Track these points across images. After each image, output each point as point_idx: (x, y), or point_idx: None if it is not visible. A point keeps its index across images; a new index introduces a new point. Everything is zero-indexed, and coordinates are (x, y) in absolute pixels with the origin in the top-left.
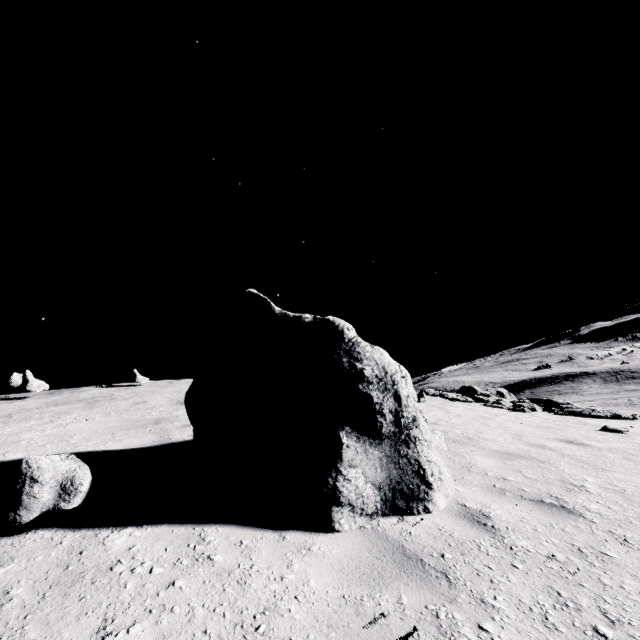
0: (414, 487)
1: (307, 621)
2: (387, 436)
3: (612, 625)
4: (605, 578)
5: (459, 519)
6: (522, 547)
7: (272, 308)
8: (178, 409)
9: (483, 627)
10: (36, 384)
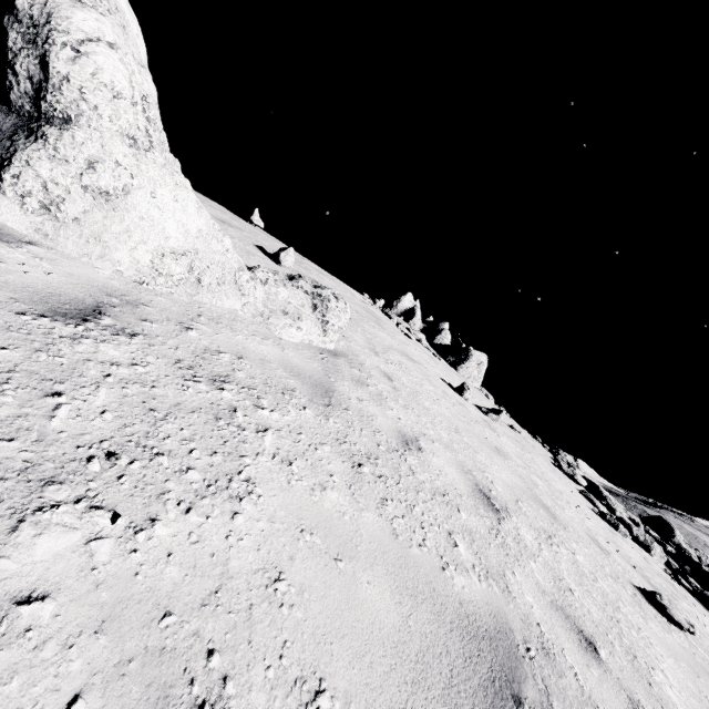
0: None
1: None
2: (19, 112)
3: None
4: None
5: None
6: None
7: None
8: None
9: None
10: None
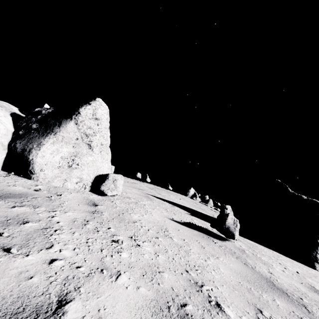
0: None
1: None
2: None
3: None
4: None
5: None
6: None
7: (288, 189)
8: (200, 206)
9: None
10: (148, 179)
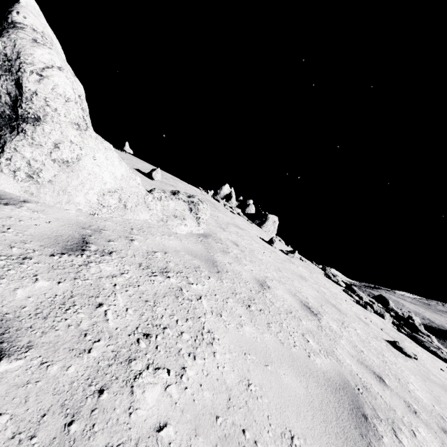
0: None
1: None
2: (1, 115)
3: None
4: None
5: None
6: None
7: (18, 3)
8: None
9: None
10: None
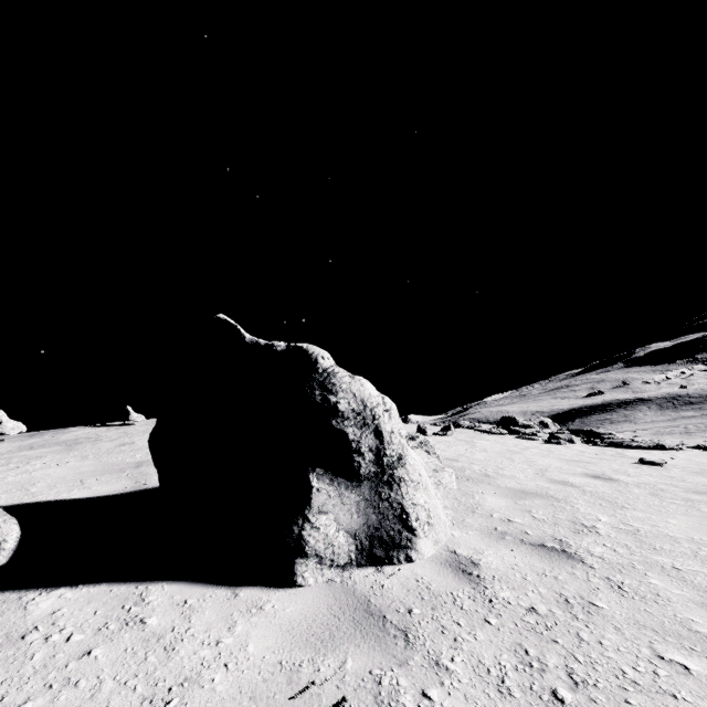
0: (395, 534)
1: (228, 693)
2: (367, 477)
3: (574, 687)
4: (584, 632)
5: (443, 568)
6: (503, 599)
7: (242, 336)
8: None
9: (427, 694)
10: (10, 426)
